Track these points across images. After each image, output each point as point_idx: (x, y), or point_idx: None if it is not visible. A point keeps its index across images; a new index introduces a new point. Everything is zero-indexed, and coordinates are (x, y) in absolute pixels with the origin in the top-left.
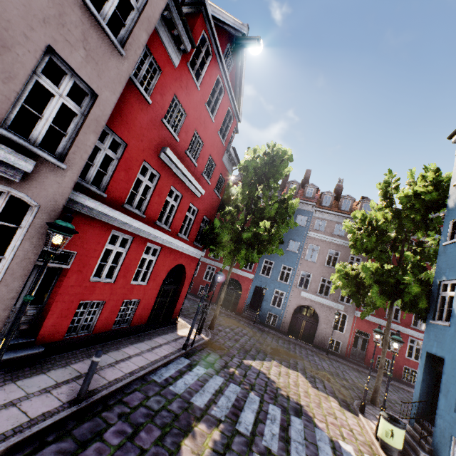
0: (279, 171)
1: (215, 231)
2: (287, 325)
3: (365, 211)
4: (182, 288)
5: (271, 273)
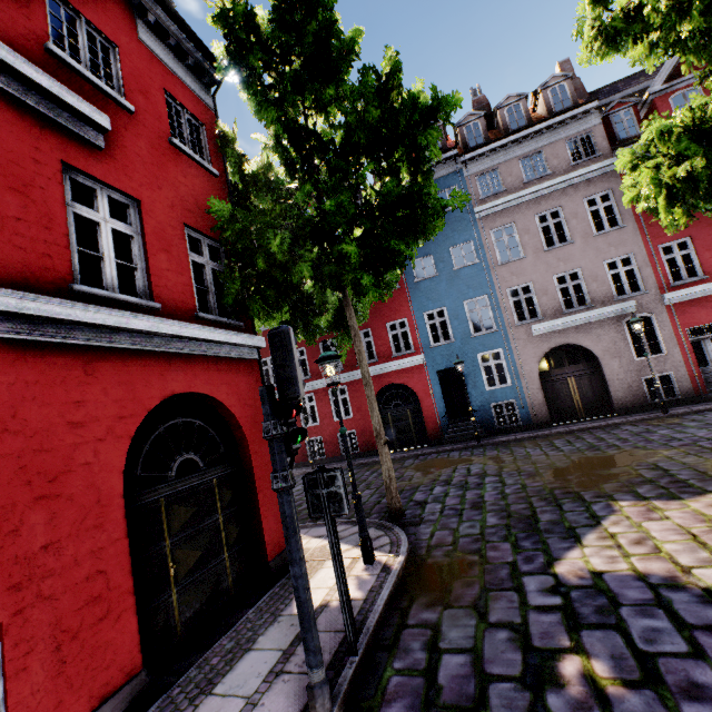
0: (329, 24)
1: (227, 232)
2: (543, 407)
3: (561, 103)
4: (248, 462)
5: (453, 331)
